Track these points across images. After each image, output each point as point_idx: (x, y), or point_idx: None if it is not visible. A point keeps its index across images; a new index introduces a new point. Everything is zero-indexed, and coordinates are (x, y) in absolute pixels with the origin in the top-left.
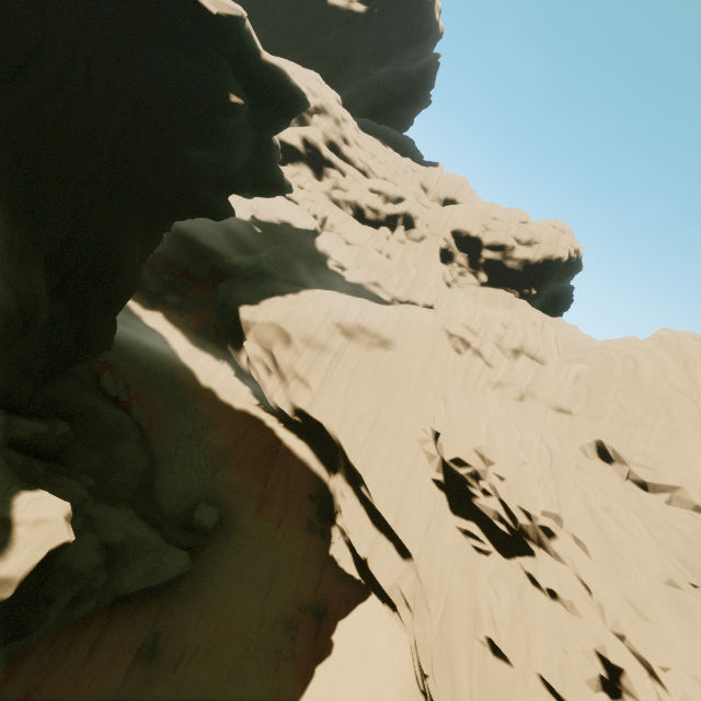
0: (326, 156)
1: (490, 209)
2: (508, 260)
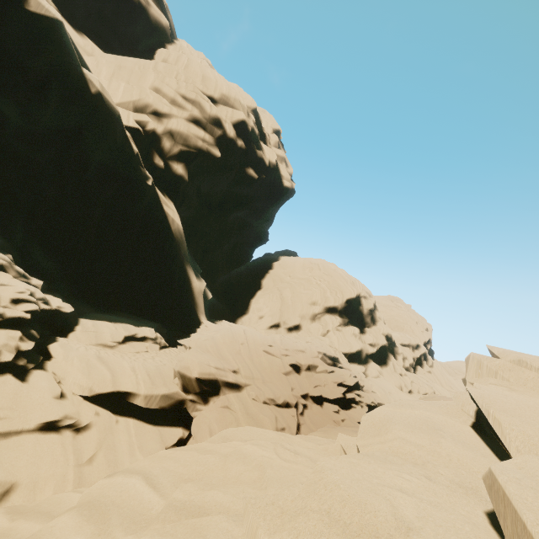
0: (394, 339)
1: (410, 317)
2: (430, 344)
